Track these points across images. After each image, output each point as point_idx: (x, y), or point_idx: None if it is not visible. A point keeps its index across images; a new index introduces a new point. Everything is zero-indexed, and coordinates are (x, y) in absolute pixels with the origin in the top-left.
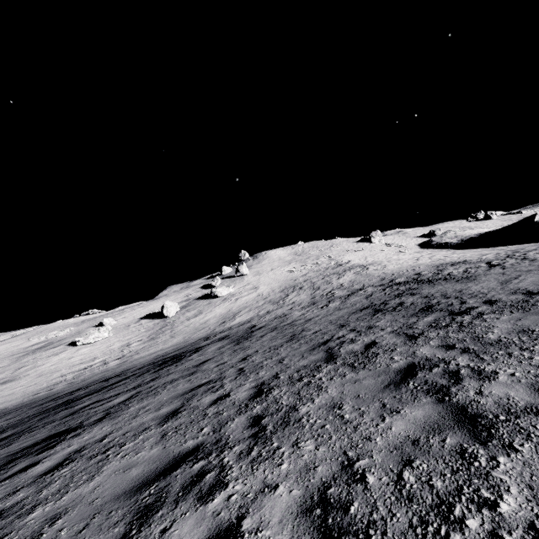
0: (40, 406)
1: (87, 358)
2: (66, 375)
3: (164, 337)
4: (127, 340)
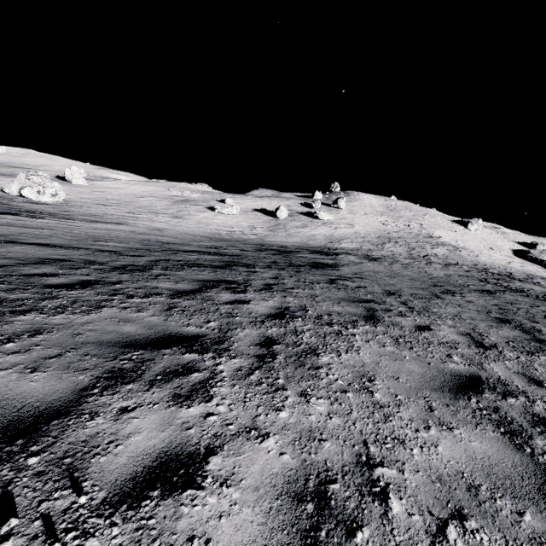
0: (252, 245)
1: (226, 224)
2: (219, 230)
3: (282, 233)
4: (251, 223)
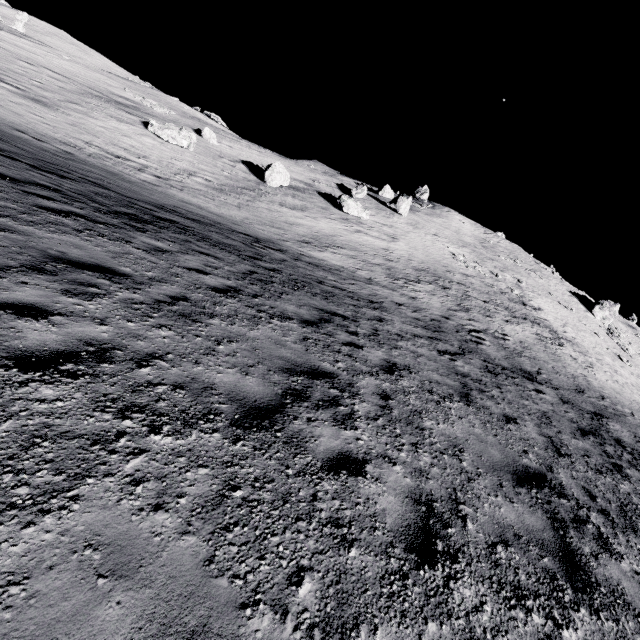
0: None
1: (139, 150)
2: (92, 145)
3: (232, 199)
4: (198, 169)
